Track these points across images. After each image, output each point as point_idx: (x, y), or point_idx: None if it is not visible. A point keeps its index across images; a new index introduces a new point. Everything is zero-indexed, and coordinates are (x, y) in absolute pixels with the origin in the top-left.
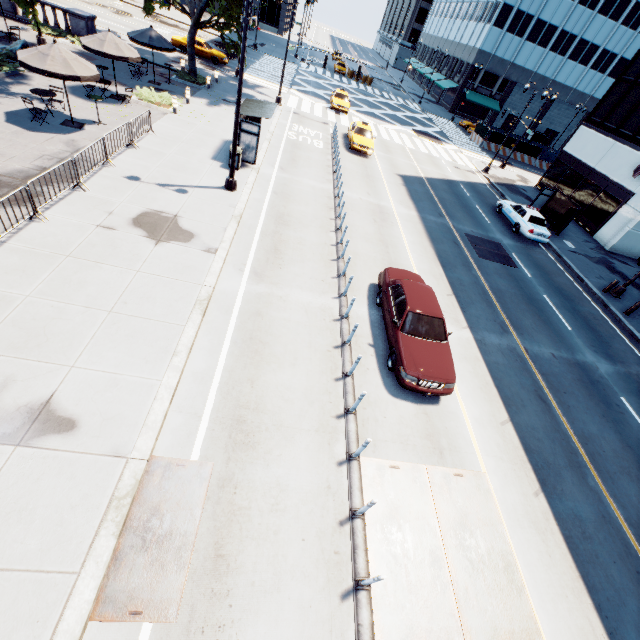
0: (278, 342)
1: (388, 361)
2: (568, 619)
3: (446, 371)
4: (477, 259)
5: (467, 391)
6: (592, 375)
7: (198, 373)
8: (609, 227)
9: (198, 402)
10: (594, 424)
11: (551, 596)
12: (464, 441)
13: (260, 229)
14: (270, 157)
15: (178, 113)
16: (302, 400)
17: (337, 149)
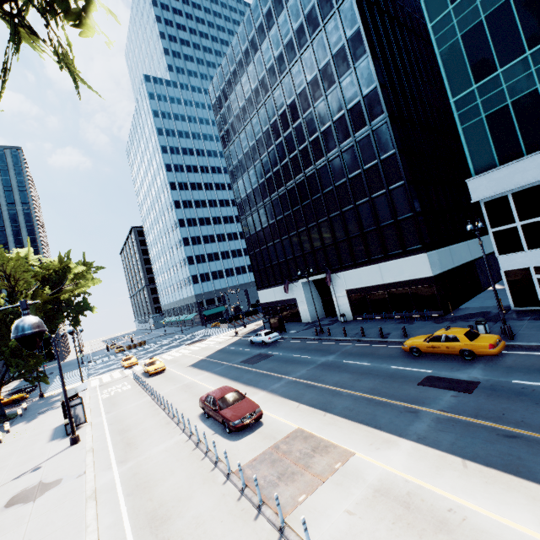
0: (157, 474)
1: (226, 430)
2: (357, 437)
3: (252, 406)
4: (252, 366)
5: (275, 410)
6: (327, 363)
7: (110, 524)
8: (302, 314)
9: (119, 534)
10: (336, 377)
11: (347, 437)
12: (283, 426)
13: (111, 444)
14: (96, 413)
15: (3, 441)
16: (187, 481)
17: (141, 379)
